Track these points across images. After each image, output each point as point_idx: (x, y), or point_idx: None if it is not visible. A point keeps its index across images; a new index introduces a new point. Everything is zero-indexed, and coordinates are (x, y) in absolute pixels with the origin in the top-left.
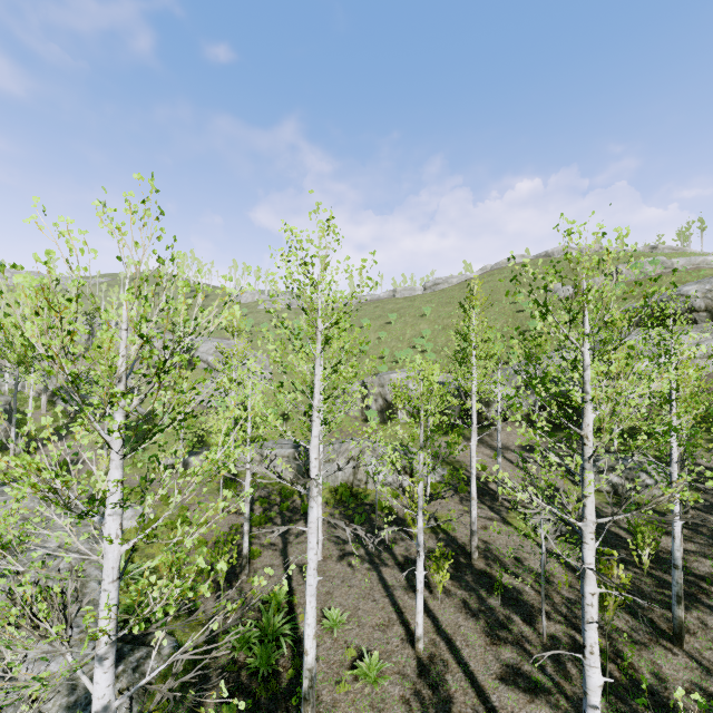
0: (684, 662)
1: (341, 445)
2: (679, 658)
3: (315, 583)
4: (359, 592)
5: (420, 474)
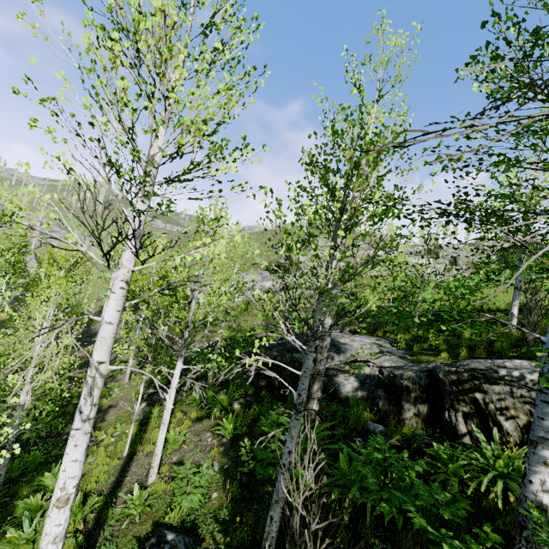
0: None
1: None
2: None
3: None
4: None
5: None
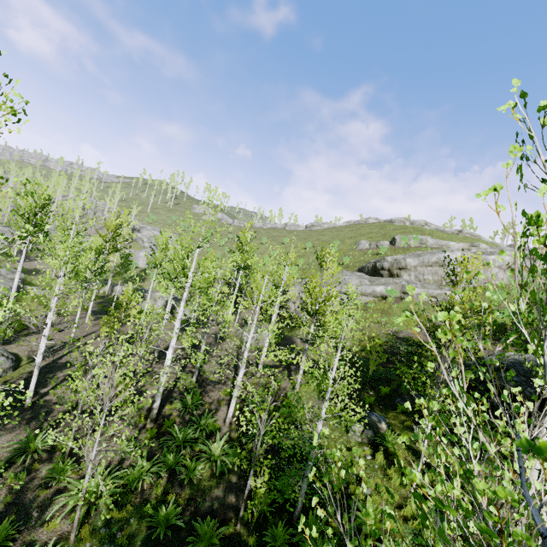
0: (145, 367)
1: (155, 292)
2: (145, 366)
3: (15, 291)
4: (81, 331)
5: (87, 280)
